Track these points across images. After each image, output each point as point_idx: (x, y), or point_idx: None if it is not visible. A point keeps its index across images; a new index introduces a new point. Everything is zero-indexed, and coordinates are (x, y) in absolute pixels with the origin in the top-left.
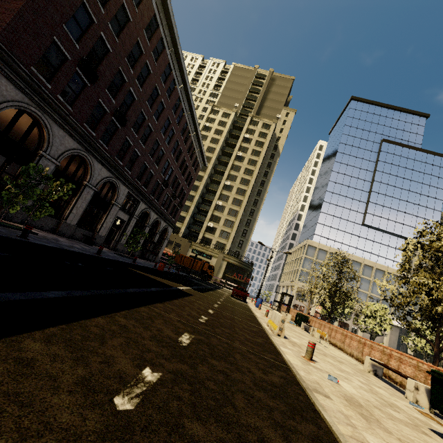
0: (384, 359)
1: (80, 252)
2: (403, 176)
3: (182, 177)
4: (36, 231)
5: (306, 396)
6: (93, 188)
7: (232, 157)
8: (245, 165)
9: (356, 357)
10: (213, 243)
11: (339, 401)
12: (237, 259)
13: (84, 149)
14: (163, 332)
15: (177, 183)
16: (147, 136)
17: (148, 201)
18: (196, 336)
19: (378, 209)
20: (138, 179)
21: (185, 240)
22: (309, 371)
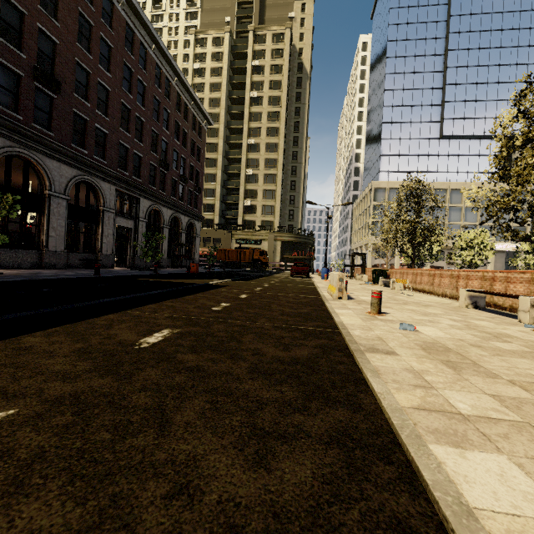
0: (486, 286)
1: (65, 278)
2: (488, 45)
3: (184, 150)
4: (8, 271)
5: (351, 363)
6: (63, 197)
7: (246, 102)
8: (266, 109)
9: (449, 296)
10: (258, 224)
11: (410, 354)
12: (291, 234)
13: (17, 145)
14: (115, 338)
15: (181, 161)
16: (105, 102)
17: (150, 195)
18: (185, 329)
19: (459, 108)
20: (123, 169)
21: (224, 232)
22: (372, 327)
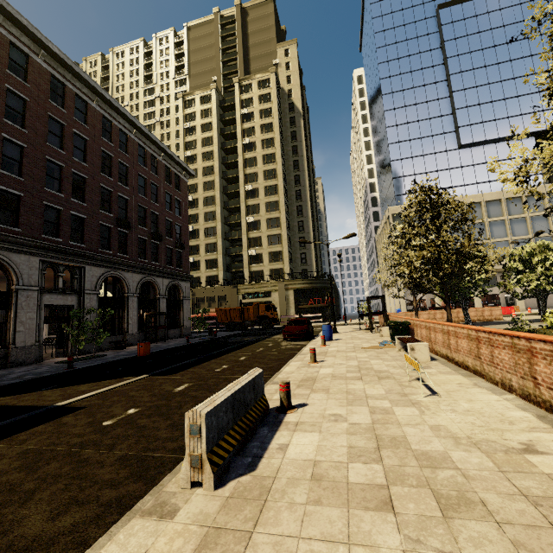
0: None
1: None
2: (492, 43)
3: (156, 205)
4: None
5: None
6: None
7: (239, 150)
8: (260, 152)
9: (520, 392)
10: (266, 274)
11: None
12: (304, 280)
13: None
14: None
15: (153, 217)
16: (19, 160)
17: (102, 261)
18: None
19: (474, 112)
20: (56, 235)
21: (228, 288)
22: None
